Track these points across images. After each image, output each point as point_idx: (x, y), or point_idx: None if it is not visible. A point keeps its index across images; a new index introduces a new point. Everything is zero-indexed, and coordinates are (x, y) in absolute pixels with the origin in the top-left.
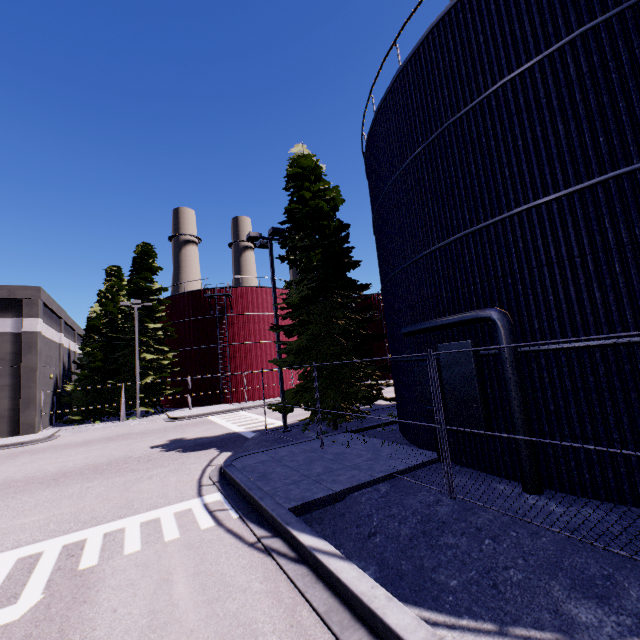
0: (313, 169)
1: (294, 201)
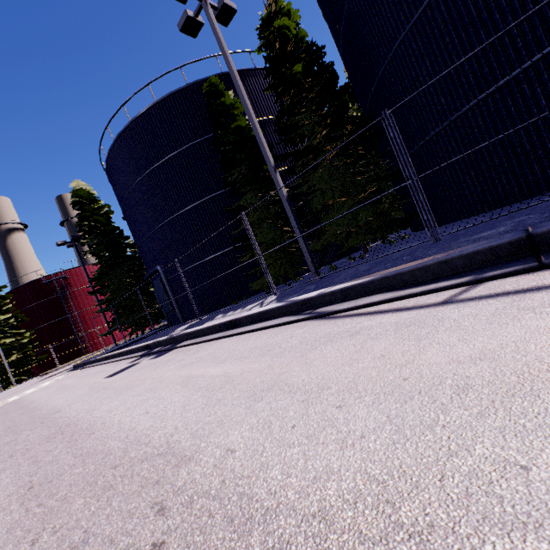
0: (88, 196)
1: (81, 219)
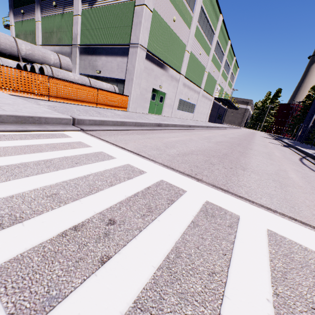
0: None
1: (305, 97)
